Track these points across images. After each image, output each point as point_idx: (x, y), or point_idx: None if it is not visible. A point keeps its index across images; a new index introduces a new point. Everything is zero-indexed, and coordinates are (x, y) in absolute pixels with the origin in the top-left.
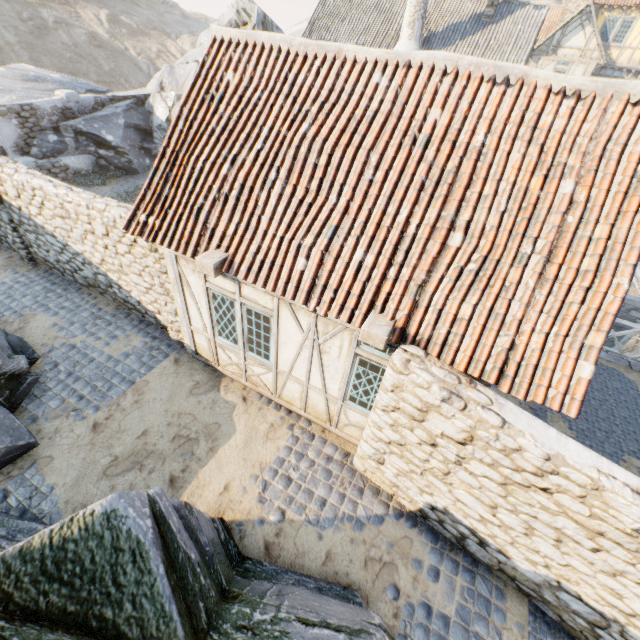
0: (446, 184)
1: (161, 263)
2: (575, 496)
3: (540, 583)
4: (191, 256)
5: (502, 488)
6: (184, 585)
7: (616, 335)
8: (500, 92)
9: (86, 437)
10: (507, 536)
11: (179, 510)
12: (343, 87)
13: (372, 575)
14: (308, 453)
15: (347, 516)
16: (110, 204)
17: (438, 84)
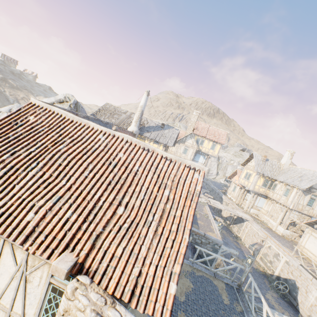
0: (120, 183)
1: None
2: None
3: None
4: None
5: None
6: None
7: (207, 258)
8: (146, 153)
9: None
10: None
11: None
12: (85, 136)
13: None
14: None
15: None
16: None
17: (124, 144)
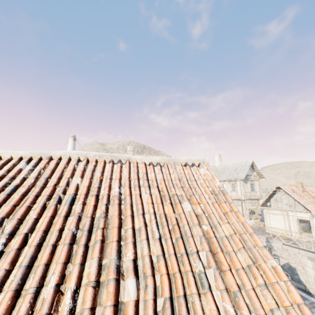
0: (99, 228)
1: None
2: None
3: None
4: None
5: None
6: None
7: None
8: (119, 166)
9: None
10: None
11: None
12: None
13: None
14: None
15: None
16: None
17: (75, 165)
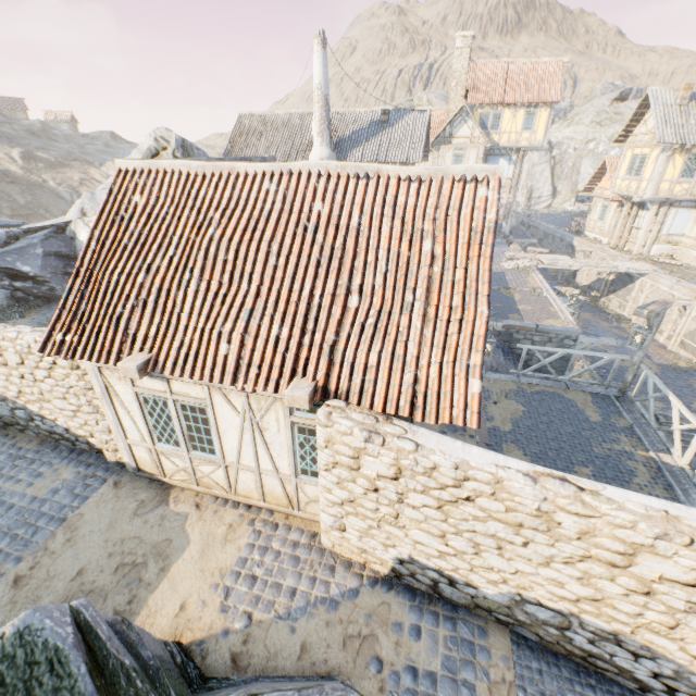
0: (337, 258)
1: (85, 379)
2: (489, 495)
3: (509, 604)
4: (114, 364)
5: (440, 512)
6: (116, 691)
7: (546, 362)
8: (364, 184)
9: (5, 596)
10: (465, 563)
11: (114, 625)
12: (240, 195)
13: (352, 654)
14: (273, 544)
15: (320, 599)
16: (23, 331)
17: (316, 184)
